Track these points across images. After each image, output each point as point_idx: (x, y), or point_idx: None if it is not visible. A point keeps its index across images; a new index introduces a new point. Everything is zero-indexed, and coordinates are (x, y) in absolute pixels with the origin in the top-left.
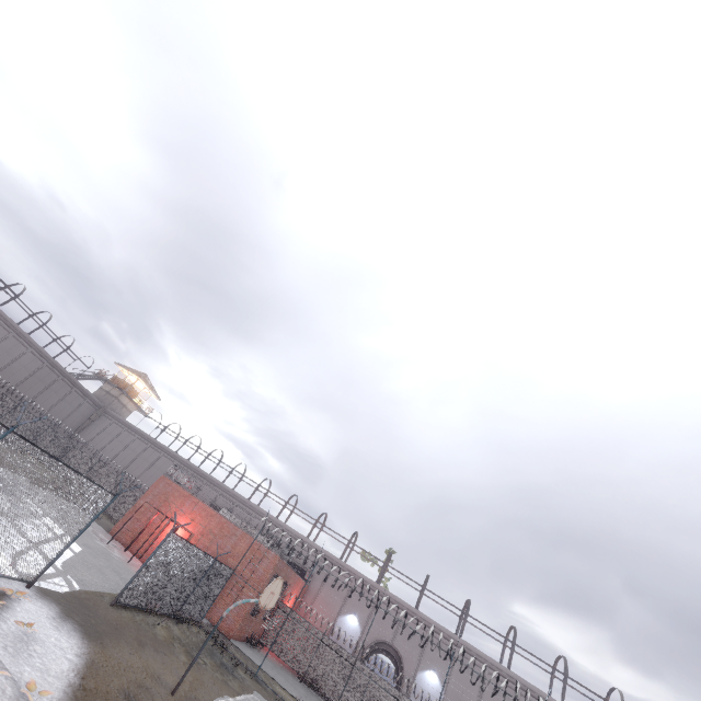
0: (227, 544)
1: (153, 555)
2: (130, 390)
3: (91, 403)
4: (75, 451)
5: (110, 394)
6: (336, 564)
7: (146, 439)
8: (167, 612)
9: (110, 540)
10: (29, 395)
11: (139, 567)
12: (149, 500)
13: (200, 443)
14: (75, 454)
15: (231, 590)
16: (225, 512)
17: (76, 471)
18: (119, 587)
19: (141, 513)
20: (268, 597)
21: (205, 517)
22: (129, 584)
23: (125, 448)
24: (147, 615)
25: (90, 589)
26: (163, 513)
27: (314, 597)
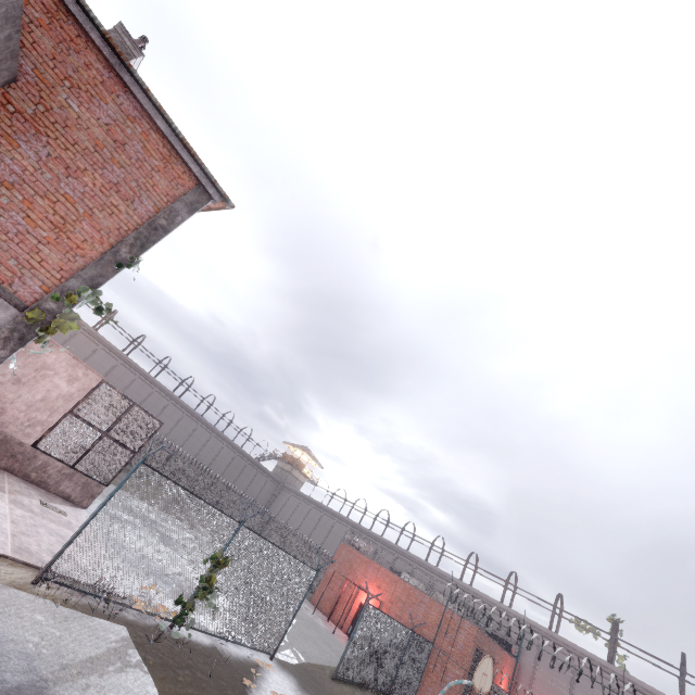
0: (417, 613)
1: (357, 628)
2: (299, 464)
3: (272, 480)
4: (269, 526)
5: (284, 470)
6: (546, 636)
7: (319, 507)
8: (380, 689)
9: (314, 610)
10: (230, 482)
11: (343, 638)
12: (336, 568)
13: (366, 505)
14: (269, 528)
15: (435, 666)
16: (406, 576)
17: (286, 552)
18: (334, 660)
19: (333, 581)
20: (481, 679)
21: (389, 583)
22: (343, 657)
23: (305, 518)
24: (363, 690)
25: (312, 662)
26: (351, 580)
27: (530, 678)
